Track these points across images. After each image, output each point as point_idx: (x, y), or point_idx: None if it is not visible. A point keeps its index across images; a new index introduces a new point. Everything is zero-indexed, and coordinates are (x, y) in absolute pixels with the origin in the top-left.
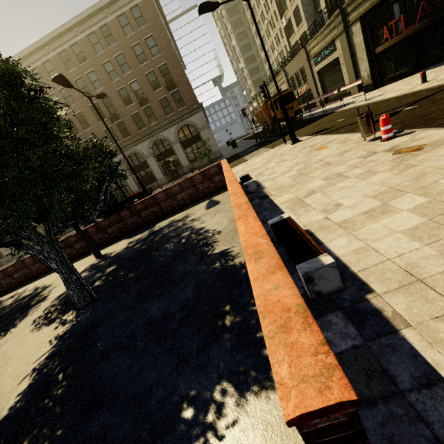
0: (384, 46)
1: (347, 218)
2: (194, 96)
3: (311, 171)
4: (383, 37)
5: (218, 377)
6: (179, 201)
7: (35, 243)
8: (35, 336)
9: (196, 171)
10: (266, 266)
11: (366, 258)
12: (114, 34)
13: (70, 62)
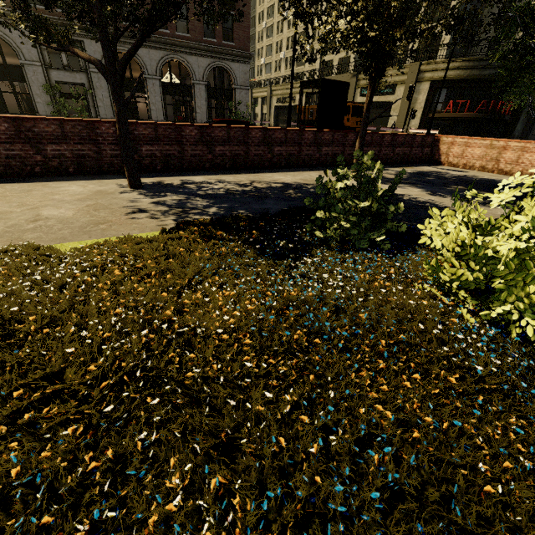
0: (443, 115)
1: None
2: (249, 39)
3: None
4: (438, 107)
5: None
6: (394, 155)
7: None
8: None
9: None
10: None
11: None
12: None
13: None
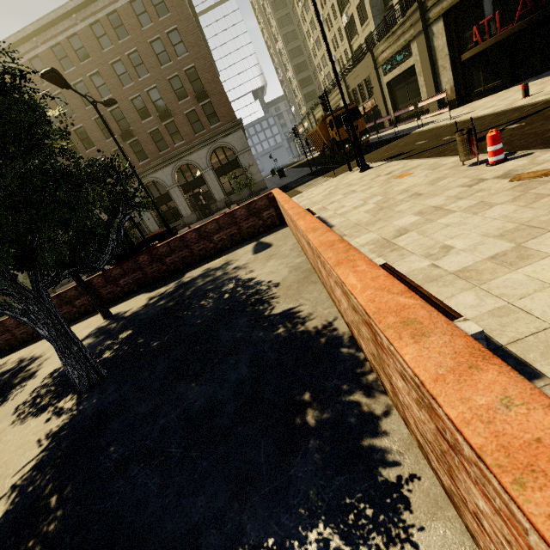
0: (473, 51)
1: (467, 266)
2: (231, 109)
3: (395, 204)
4: (471, 40)
5: (310, 514)
6: (216, 243)
7: (16, 299)
8: (16, 433)
9: (234, 206)
10: (447, 352)
11: (514, 323)
12: (127, 24)
13: (67, 59)
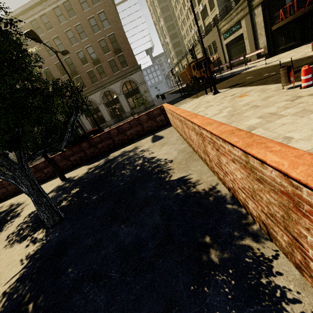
0: (279, 24)
1: (308, 150)
2: (135, 59)
3: (242, 112)
4: (278, 18)
5: None
6: (128, 136)
7: (7, 169)
8: (7, 253)
9: (136, 115)
10: None
11: None
12: (74, 8)
13: (39, 29)
